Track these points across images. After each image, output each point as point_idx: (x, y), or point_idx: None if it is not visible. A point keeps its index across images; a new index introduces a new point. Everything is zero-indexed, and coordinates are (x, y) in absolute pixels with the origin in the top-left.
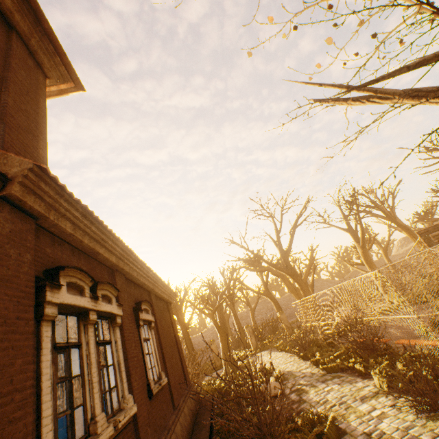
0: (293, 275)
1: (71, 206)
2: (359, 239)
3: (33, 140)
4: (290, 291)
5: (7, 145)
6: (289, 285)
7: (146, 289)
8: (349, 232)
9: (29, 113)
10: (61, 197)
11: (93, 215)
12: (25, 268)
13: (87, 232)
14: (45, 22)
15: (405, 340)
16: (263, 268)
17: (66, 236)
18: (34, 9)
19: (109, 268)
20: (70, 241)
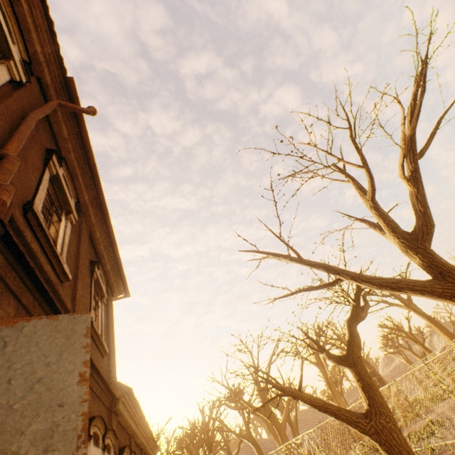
0: (271, 417)
1: (131, 400)
2: (326, 374)
3: (114, 357)
4: (271, 434)
5: (112, 373)
6: (270, 426)
7: (141, 446)
8: (318, 366)
9: (112, 338)
10: (129, 398)
11: (137, 402)
12: (117, 452)
13: (131, 414)
14: (124, 276)
15: None
16: (244, 405)
17: (123, 420)
18: (121, 273)
19: (128, 434)
20: (122, 422)
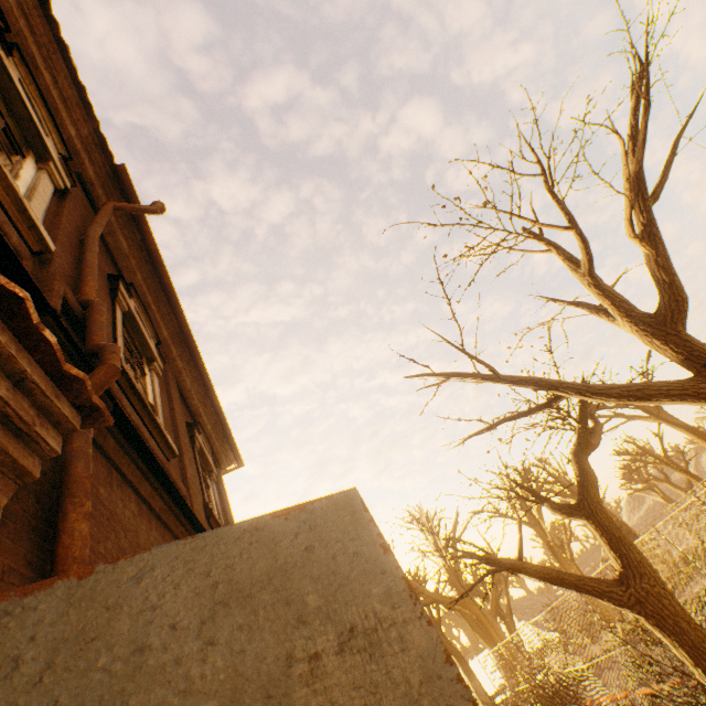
0: (473, 609)
1: None
2: (546, 535)
3: None
4: (476, 633)
5: None
6: (473, 623)
7: None
8: (532, 526)
9: None
10: None
11: None
12: None
13: None
14: (232, 437)
15: (602, 697)
16: (429, 598)
17: None
18: (227, 434)
19: None
20: None
